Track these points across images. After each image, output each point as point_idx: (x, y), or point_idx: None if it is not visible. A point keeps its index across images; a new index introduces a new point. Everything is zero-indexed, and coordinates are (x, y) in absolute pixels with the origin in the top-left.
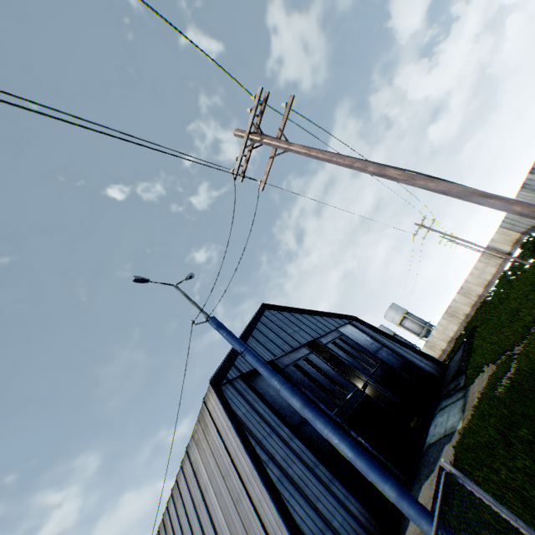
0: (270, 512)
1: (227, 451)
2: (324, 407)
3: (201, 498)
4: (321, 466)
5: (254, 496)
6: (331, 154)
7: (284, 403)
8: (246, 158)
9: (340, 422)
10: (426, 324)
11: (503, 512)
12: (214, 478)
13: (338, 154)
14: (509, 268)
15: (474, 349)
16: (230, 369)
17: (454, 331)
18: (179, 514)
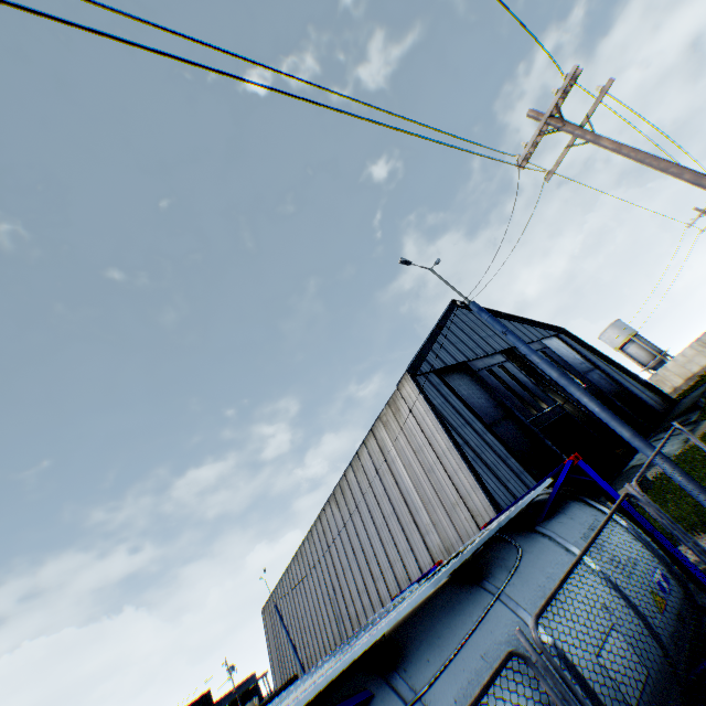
0: (465, 480)
1: (423, 432)
2: (519, 414)
3: (386, 469)
4: (512, 460)
5: (449, 468)
6: (644, 155)
7: (476, 404)
8: (534, 144)
9: (535, 430)
10: (660, 353)
11: None
12: (403, 454)
13: (651, 155)
14: None
15: None
16: (423, 363)
17: (701, 366)
18: (359, 481)
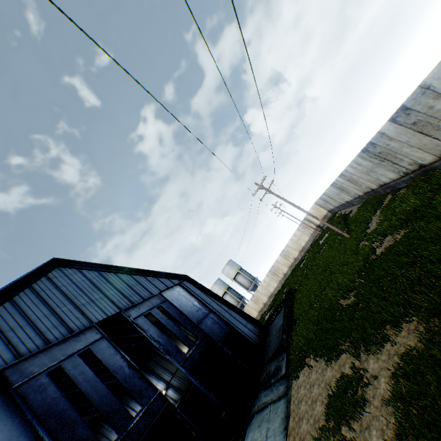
0: None
1: None
2: None
3: None
4: None
5: None
6: None
7: None
8: None
9: None
10: (254, 280)
11: None
12: None
13: None
14: (320, 238)
15: (295, 318)
16: None
17: (275, 287)
18: None
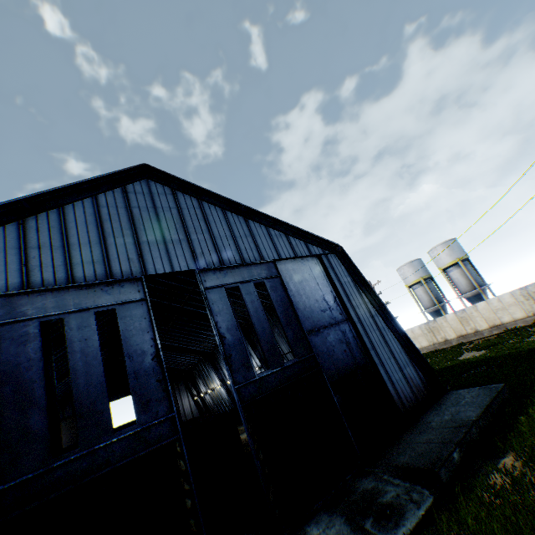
0: None
1: None
2: None
3: None
4: None
5: None
6: None
7: None
8: None
9: None
10: (481, 287)
11: None
12: None
13: None
14: None
15: (510, 444)
16: None
17: (514, 318)
18: None
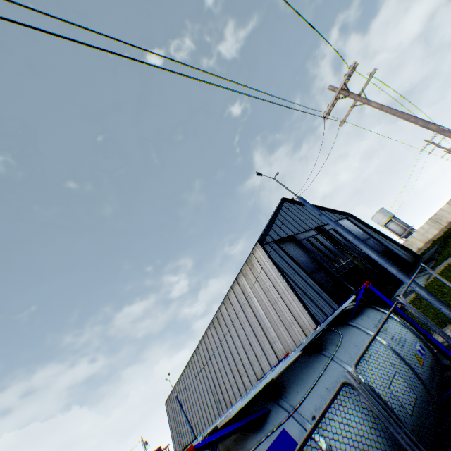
0: (297, 307)
1: (269, 279)
2: (327, 266)
3: (246, 304)
4: (325, 294)
5: (286, 301)
6: (395, 111)
7: (300, 261)
8: (332, 105)
9: (337, 276)
10: (408, 227)
11: (443, 280)
12: (257, 293)
13: (399, 111)
14: None
15: (448, 245)
16: (267, 236)
17: (433, 234)
18: (229, 312)
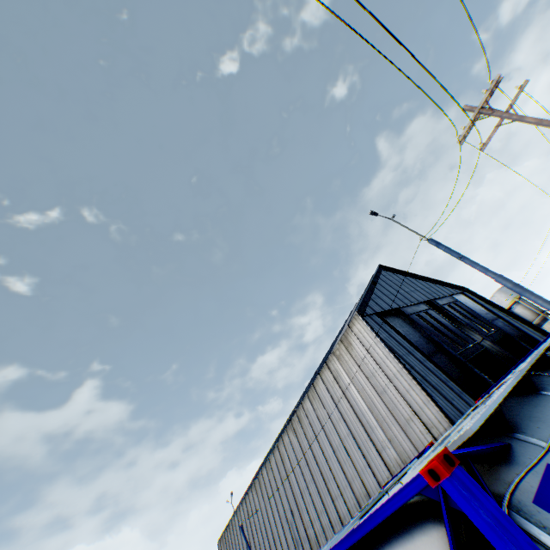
0: (417, 396)
1: (374, 360)
2: (448, 348)
3: (340, 395)
4: (451, 382)
5: (401, 388)
6: None
7: (412, 340)
8: (469, 127)
9: (463, 361)
10: (542, 312)
11: None
12: (356, 380)
13: None
14: None
15: None
16: (366, 307)
17: None
18: (315, 409)
